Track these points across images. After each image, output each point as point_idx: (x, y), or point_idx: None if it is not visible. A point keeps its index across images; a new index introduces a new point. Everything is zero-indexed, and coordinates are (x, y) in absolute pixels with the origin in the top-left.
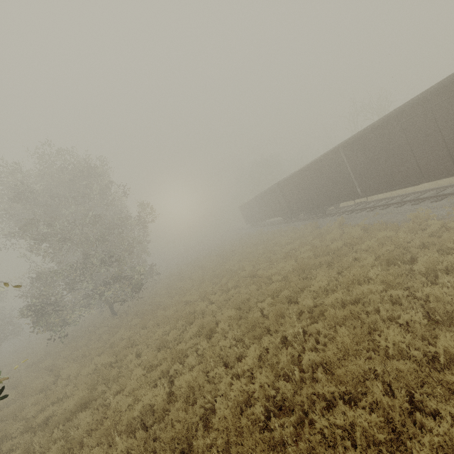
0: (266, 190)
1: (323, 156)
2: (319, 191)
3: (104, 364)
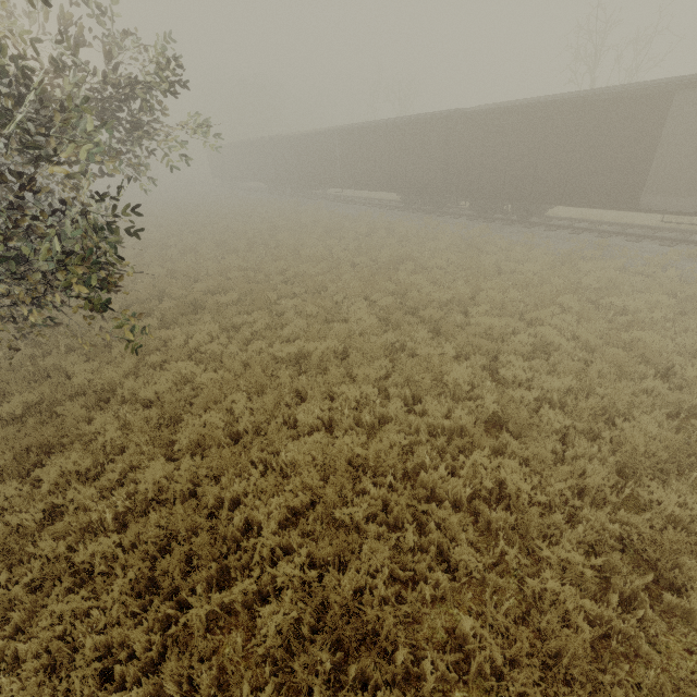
0: (254, 140)
1: (322, 132)
2: (311, 168)
3: None
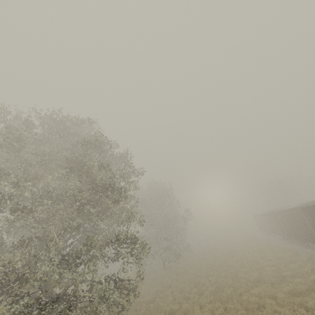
0: (266, 212)
1: (291, 208)
2: (296, 228)
3: (158, 290)
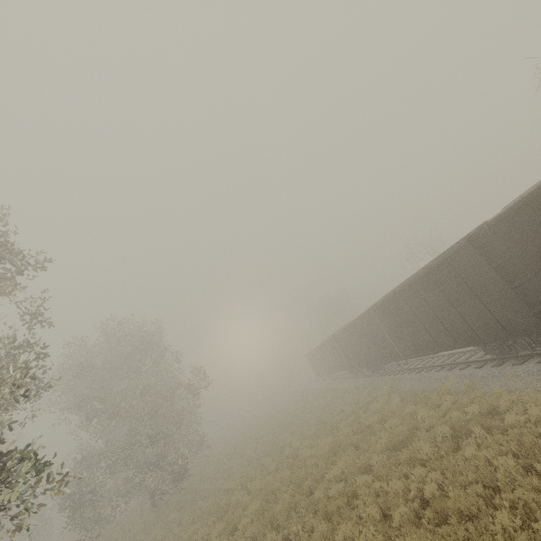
0: (325, 340)
1: (360, 316)
2: (368, 348)
3: None
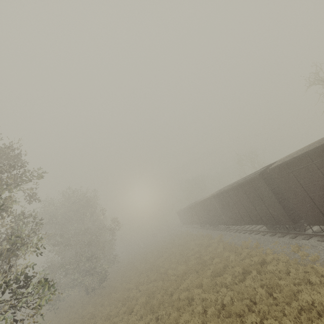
0: (187, 207)
1: (206, 198)
2: (210, 215)
3: None
